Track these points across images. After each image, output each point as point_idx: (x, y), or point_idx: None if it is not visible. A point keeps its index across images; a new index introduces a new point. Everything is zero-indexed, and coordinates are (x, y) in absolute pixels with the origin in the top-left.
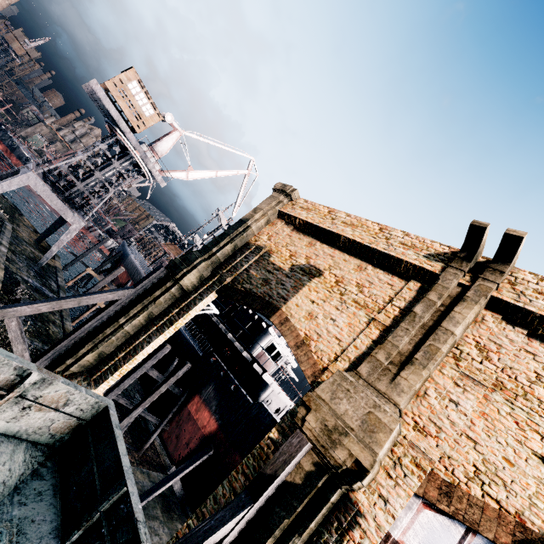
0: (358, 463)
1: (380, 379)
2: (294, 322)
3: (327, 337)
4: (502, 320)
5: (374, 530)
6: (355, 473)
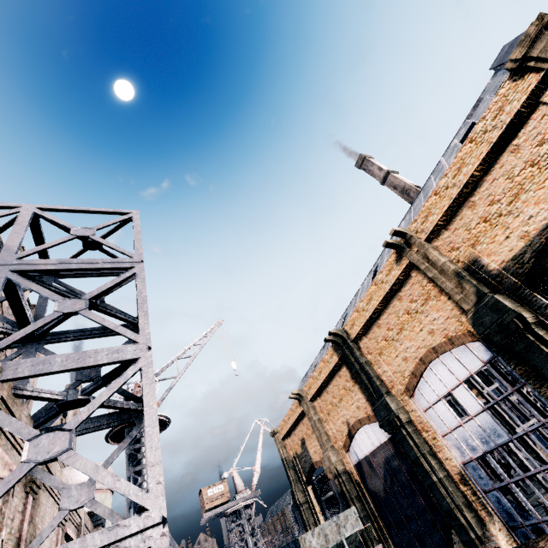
0: (335, 468)
1: (324, 447)
2: (317, 459)
3: (320, 451)
4: (315, 400)
5: (352, 470)
6: (337, 470)
